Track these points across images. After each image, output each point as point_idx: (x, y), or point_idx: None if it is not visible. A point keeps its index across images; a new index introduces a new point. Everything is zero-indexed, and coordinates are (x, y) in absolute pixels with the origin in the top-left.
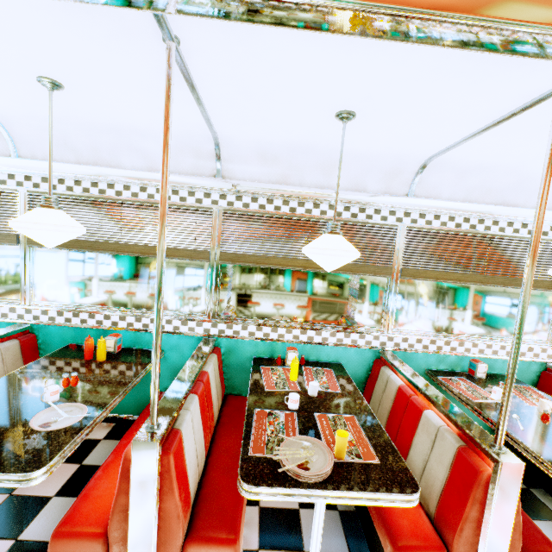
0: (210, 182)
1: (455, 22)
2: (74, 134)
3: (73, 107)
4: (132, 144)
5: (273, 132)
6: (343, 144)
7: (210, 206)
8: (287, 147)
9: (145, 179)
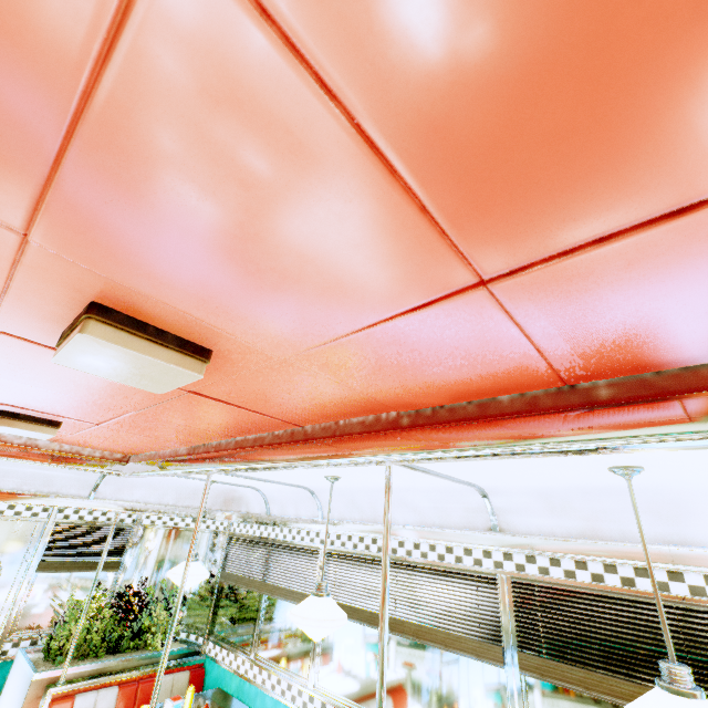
0: (486, 538)
1: (645, 442)
2: (358, 495)
3: (352, 482)
4: (402, 499)
5: (542, 480)
6: (637, 511)
7: (493, 570)
8: (576, 489)
9: (415, 536)
